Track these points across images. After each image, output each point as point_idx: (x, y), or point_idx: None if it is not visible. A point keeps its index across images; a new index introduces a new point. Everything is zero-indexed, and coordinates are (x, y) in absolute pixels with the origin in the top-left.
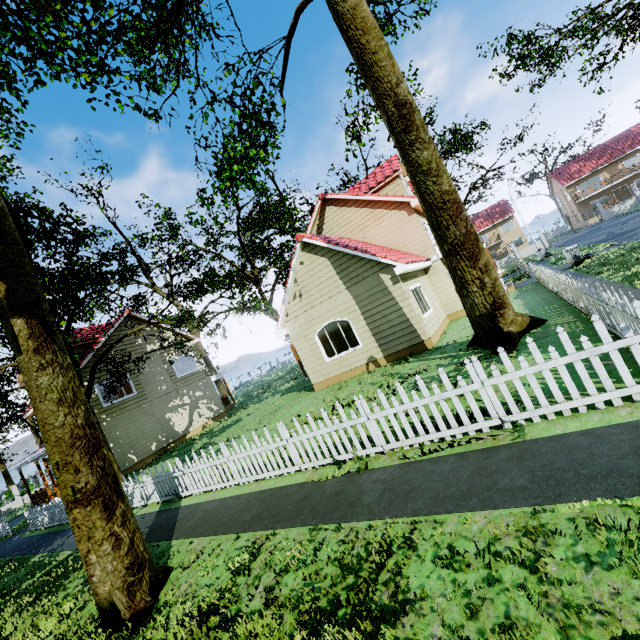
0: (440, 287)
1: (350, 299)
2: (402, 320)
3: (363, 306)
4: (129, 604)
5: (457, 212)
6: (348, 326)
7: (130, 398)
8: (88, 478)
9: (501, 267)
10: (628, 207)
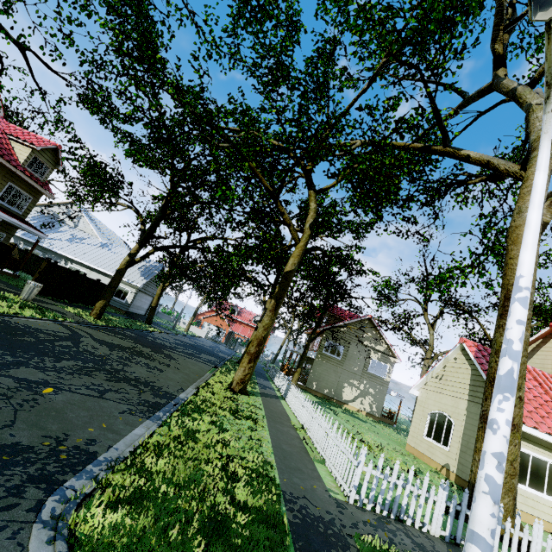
0: None
1: (464, 409)
2: None
3: (468, 423)
4: (234, 386)
5: None
6: (451, 427)
7: (336, 358)
8: (253, 349)
9: None
10: None
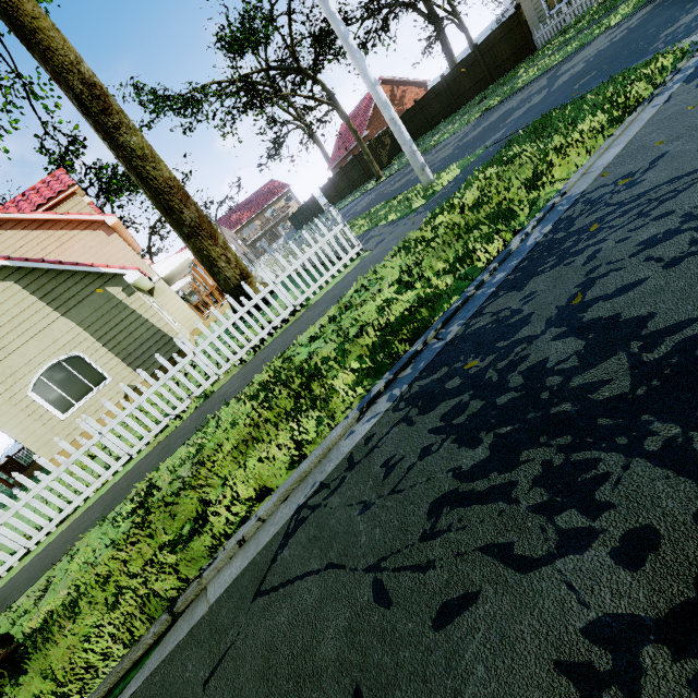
0: (173, 307)
1: (73, 327)
2: (153, 332)
3: (96, 330)
4: None
5: (185, 197)
6: (82, 362)
7: None
8: None
9: None
10: (282, 244)
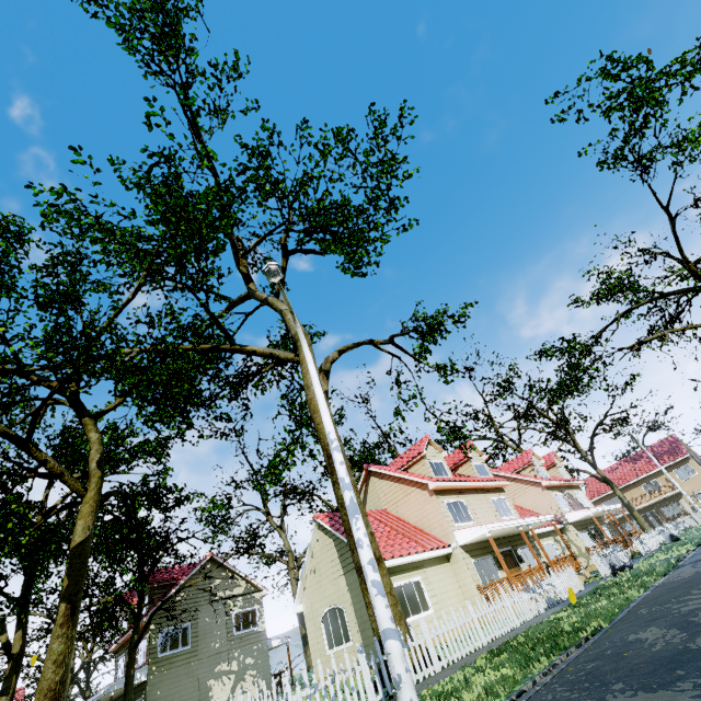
0: (462, 579)
1: (346, 586)
2: None
3: (354, 596)
4: None
5: None
6: (344, 615)
7: (183, 651)
8: None
9: None
10: None
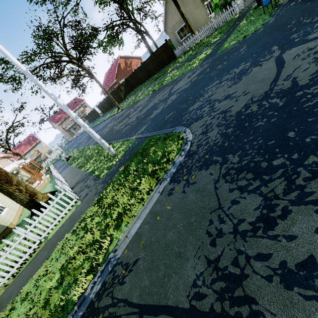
0: None
1: None
2: None
3: None
4: None
5: None
6: None
7: None
8: None
9: (46, 165)
10: (83, 130)
